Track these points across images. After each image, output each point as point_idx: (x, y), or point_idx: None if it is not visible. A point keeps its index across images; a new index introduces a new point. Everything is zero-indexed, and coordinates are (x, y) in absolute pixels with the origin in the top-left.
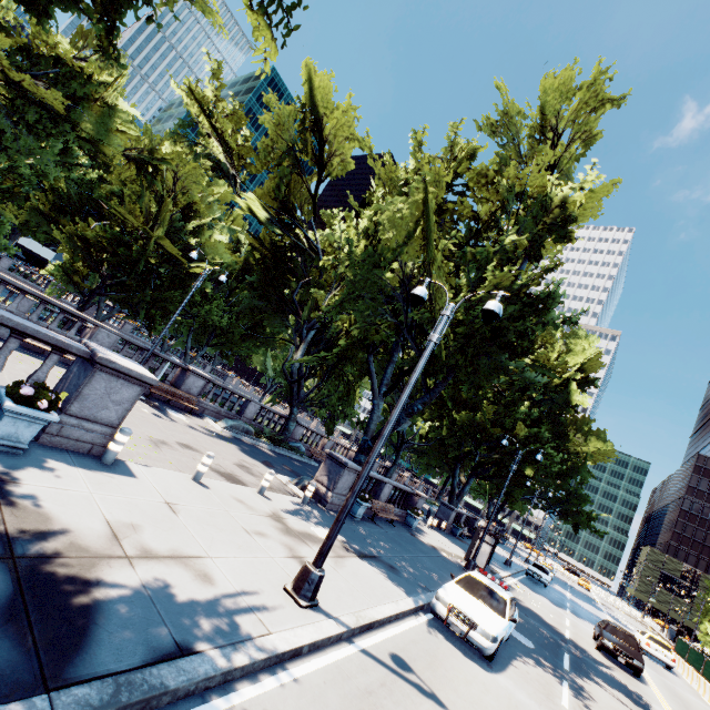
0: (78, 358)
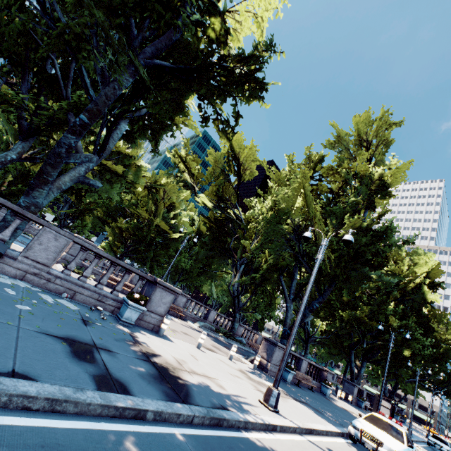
0: (146, 283)
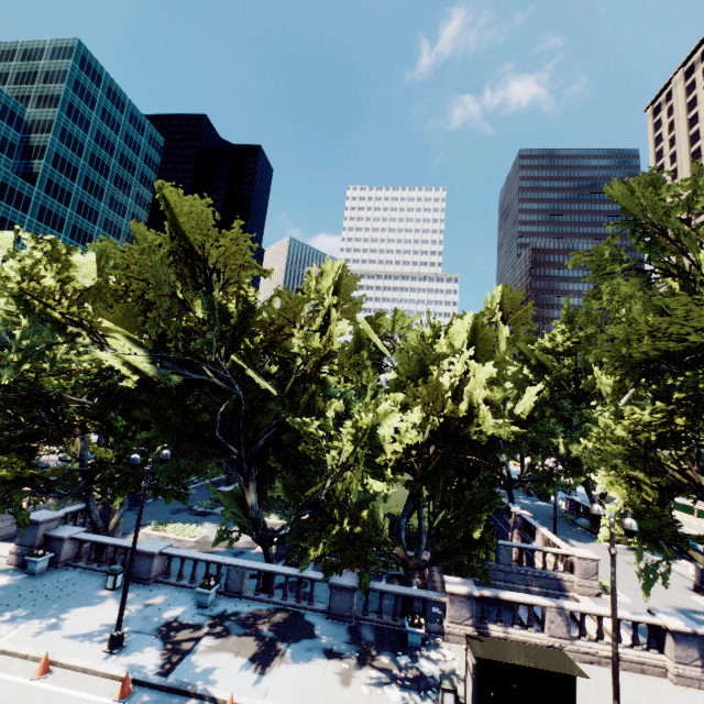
0: None
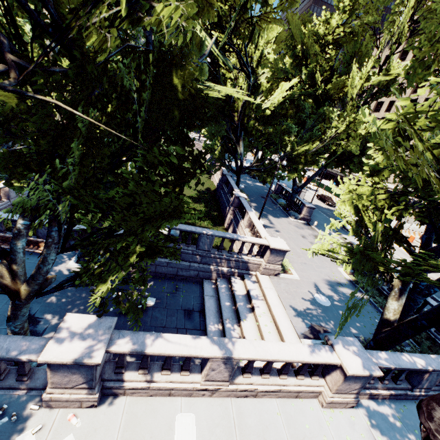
0: None
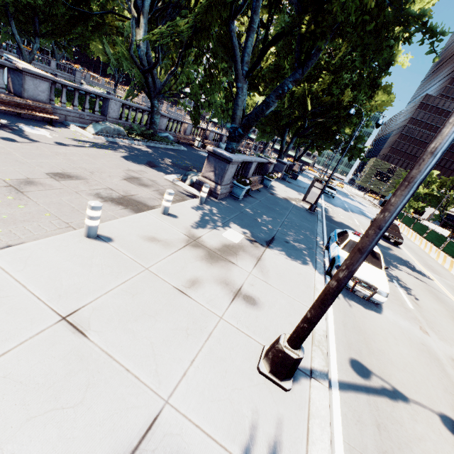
0: None
